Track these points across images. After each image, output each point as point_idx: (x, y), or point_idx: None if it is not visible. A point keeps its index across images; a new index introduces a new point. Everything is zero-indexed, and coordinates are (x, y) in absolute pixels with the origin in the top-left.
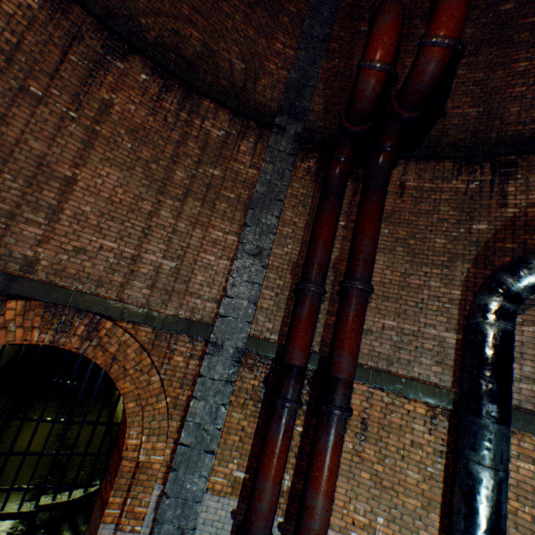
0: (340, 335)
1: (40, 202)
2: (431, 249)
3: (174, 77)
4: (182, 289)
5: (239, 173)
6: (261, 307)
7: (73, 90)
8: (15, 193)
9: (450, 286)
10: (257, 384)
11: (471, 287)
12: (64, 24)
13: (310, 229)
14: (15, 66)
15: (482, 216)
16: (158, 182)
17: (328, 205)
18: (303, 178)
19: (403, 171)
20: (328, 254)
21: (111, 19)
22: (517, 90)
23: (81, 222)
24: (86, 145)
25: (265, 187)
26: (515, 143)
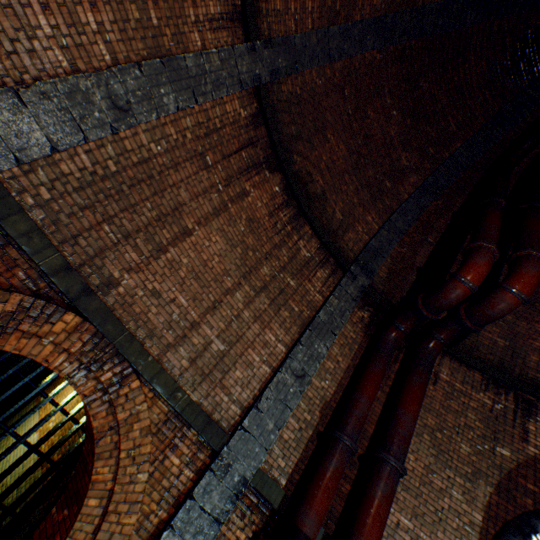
0: (365, 517)
1: (155, 236)
2: (456, 452)
3: (295, 199)
4: (217, 377)
5: (308, 292)
6: (281, 435)
7: (231, 172)
8: (144, 219)
9: (472, 505)
10: (242, 539)
11: (492, 517)
12: (251, 133)
13: (350, 374)
14: (208, 139)
15: (506, 441)
16: (247, 267)
17: (380, 362)
18: (355, 323)
19: (438, 361)
20: (368, 411)
21: (279, 146)
22: (537, 344)
23: (173, 269)
24: (215, 212)
25: (327, 316)
26: (535, 386)
